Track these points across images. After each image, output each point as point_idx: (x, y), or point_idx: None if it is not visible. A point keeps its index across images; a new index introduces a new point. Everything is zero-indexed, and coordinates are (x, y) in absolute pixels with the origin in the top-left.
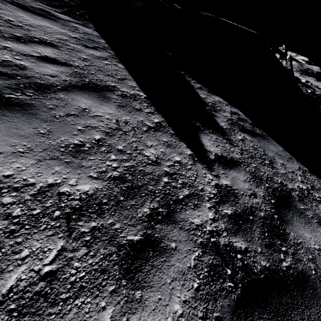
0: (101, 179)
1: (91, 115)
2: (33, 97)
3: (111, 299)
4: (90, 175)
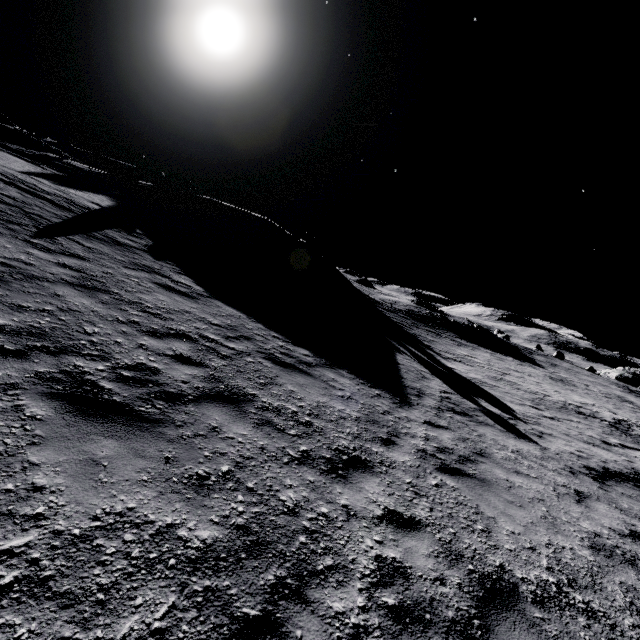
0: None
1: None
2: None
3: None
4: None
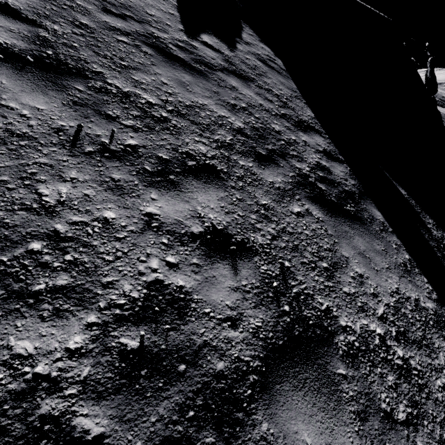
0: None
1: None
2: None
3: (94, 8)
4: None
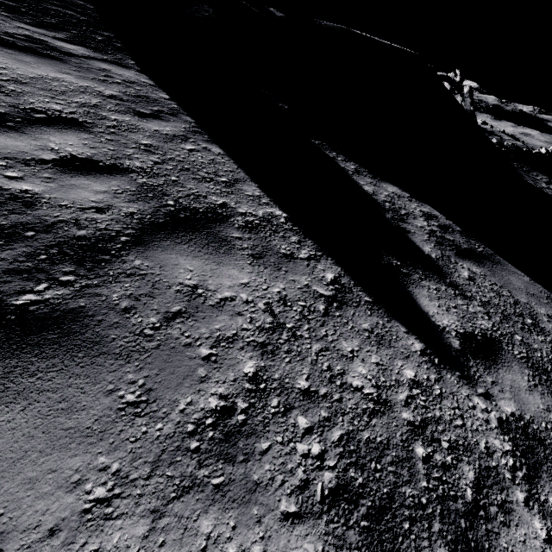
0: (309, 516)
1: (212, 303)
2: (79, 286)
3: None
4: (282, 513)
